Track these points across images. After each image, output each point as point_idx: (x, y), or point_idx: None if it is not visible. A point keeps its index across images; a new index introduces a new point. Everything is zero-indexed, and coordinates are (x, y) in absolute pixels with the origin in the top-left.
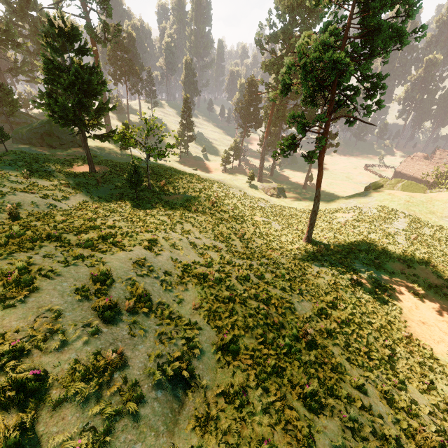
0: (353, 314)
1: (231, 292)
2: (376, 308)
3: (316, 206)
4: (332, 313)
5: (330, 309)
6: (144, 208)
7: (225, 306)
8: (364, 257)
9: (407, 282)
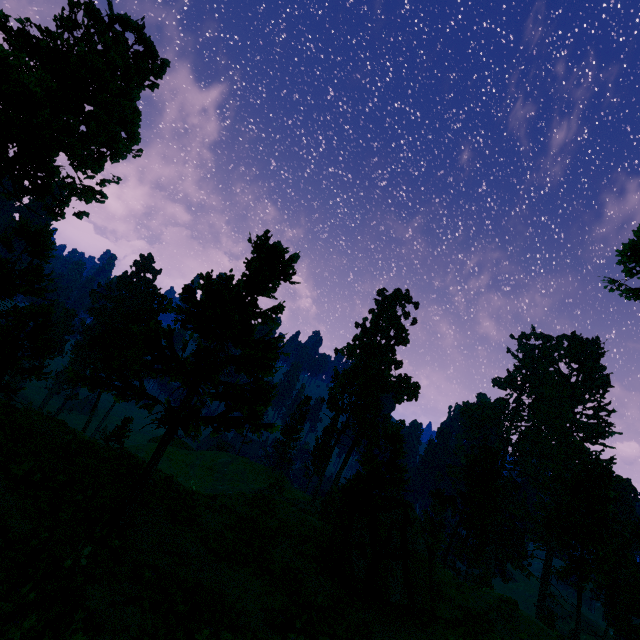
0: None
1: None
2: None
3: (87, 425)
4: None
5: None
6: None
7: None
8: None
9: None
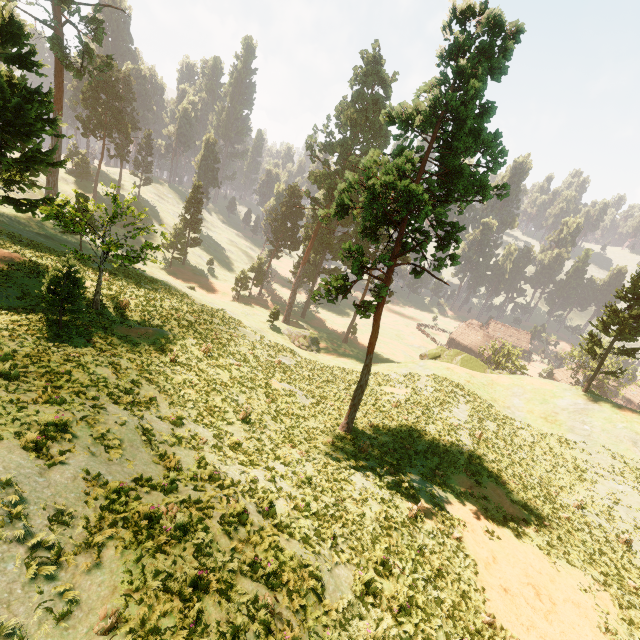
0: (414, 585)
1: (203, 561)
2: (445, 566)
3: (364, 378)
4: (383, 586)
5: (380, 578)
6: (68, 346)
7: (183, 606)
8: (422, 463)
9: (478, 511)
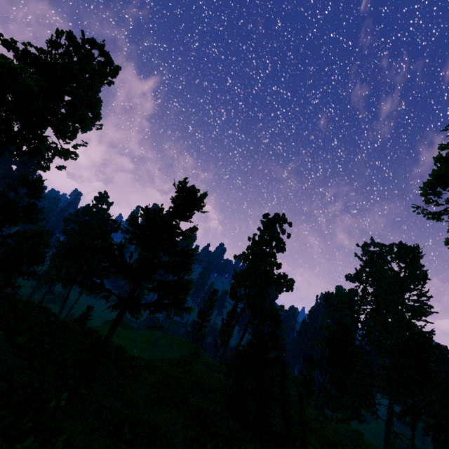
0: None
1: None
2: None
3: (60, 312)
4: None
5: None
6: None
7: None
8: None
9: None
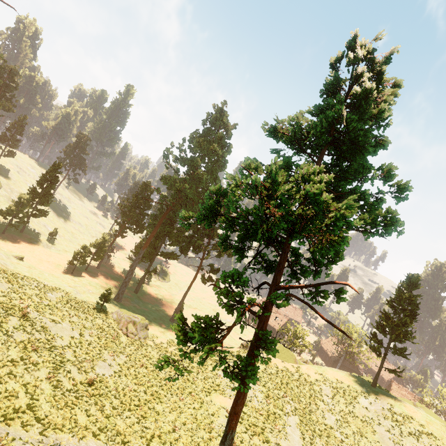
0: None
1: None
2: None
3: None
4: None
5: None
6: None
7: None
8: None
9: None
